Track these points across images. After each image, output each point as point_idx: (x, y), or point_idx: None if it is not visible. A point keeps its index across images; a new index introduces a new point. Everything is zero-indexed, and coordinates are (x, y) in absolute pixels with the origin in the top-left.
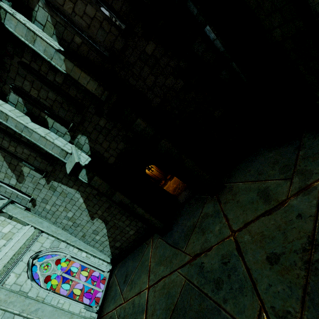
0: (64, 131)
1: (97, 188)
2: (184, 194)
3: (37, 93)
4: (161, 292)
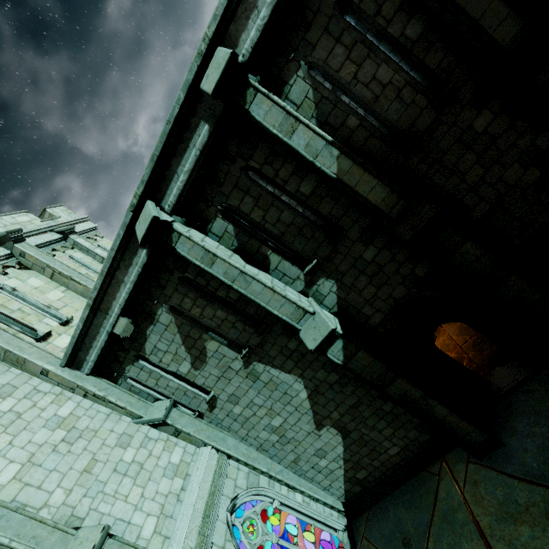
0: (294, 275)
1: (360, 372)
2: (505, 373)
3: (262, 215)
4: None
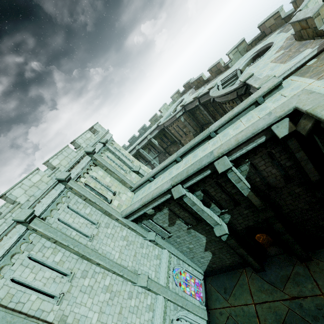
0: (217, 211)
1: (229, 244)
2: (274, 249)
3: (215, 194)
4: (269, 310)
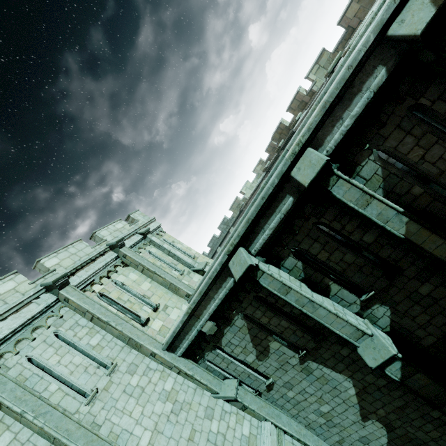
0: (351, 300)
1: (417, 389)
2: None
3: (327, 256)
4: None
